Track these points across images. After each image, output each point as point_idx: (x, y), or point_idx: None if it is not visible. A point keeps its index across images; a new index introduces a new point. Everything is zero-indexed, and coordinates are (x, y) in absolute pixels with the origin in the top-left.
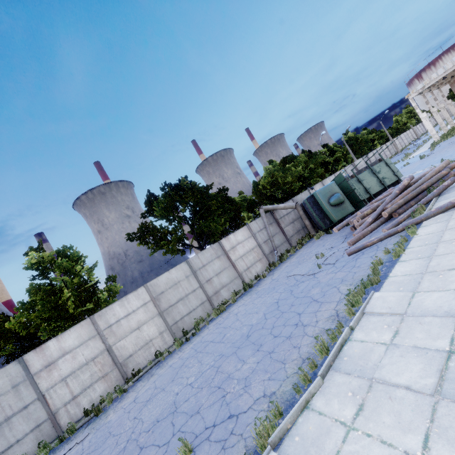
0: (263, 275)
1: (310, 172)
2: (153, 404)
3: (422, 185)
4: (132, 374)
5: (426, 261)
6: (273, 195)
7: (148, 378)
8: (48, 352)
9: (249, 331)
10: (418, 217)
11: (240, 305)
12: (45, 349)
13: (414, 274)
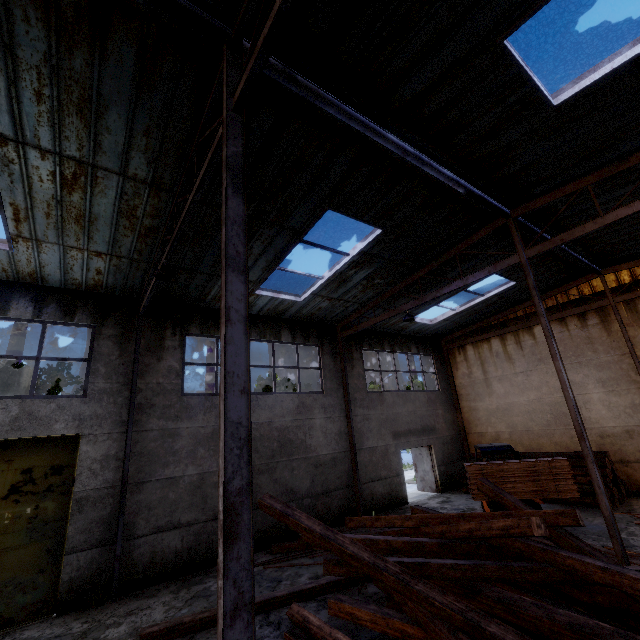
0: None
1: None
2: None
3: None
4: None
5: None
6: None
7: None
8: None
9: None
10: None
11: None
12: None
13: None
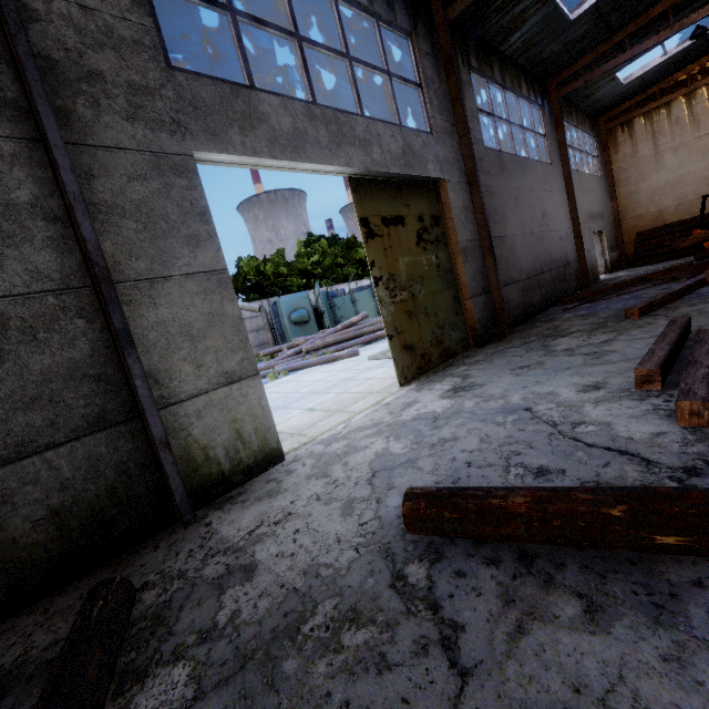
0: None
1: (326, 269)
2: None
3: (368, 327)
4: None
5: None
6: (262, 285)
7: None
8: None
9: None
10: (300, 363)
11: None
12: None
13: None
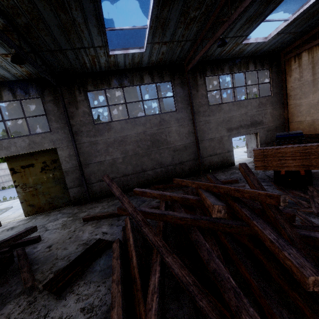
0: None
1: None
2: (2, 193)
3: None
4: None
5: None
6: None
7: None
8: None
9: None
10: None
11: None
12: None
13: None
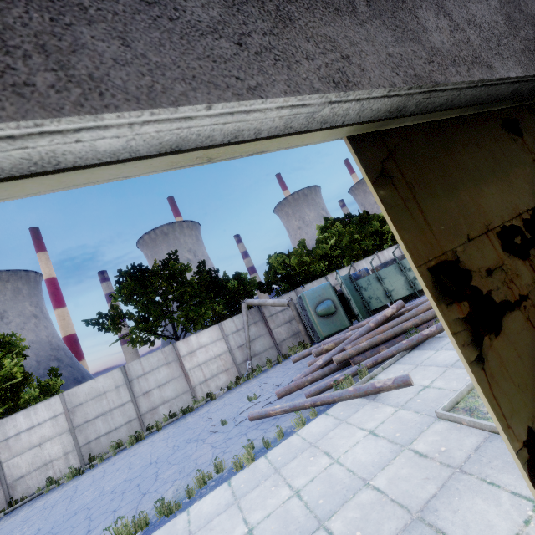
0: (212, 396)
1: (345, 248)
2: None
3: (407, 321)
4: (9, 502)
5: (222, 509)
6: (290, 275)
7: (11, 517)
8: None
9: (86, 504)
10: (331, 394)
11: (153, 440)
12: None
13: (188, 530)
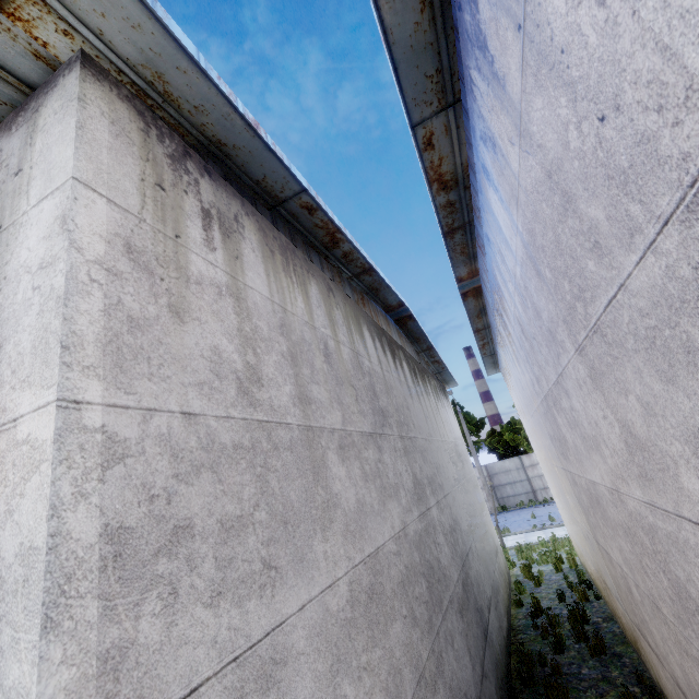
0: None
1: None
2: None
3: None
4: None
5: None
6: None
7: None
8: (532, 459)
9: None
10: None
11: None
12: (530, 456)
13: None
